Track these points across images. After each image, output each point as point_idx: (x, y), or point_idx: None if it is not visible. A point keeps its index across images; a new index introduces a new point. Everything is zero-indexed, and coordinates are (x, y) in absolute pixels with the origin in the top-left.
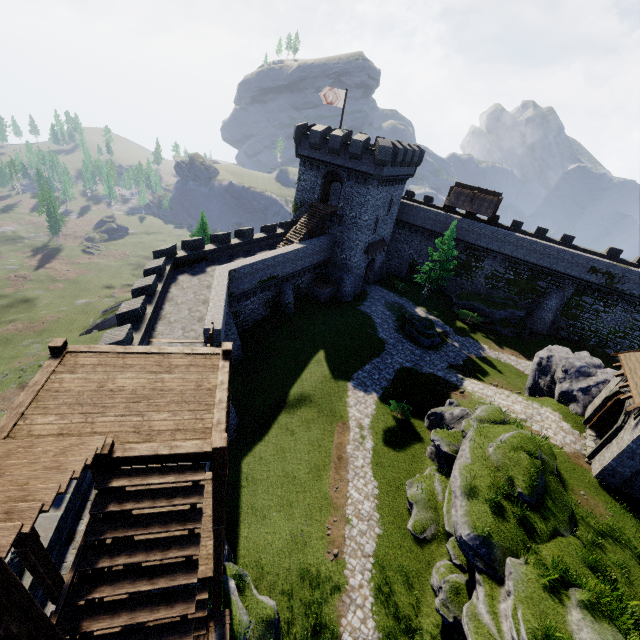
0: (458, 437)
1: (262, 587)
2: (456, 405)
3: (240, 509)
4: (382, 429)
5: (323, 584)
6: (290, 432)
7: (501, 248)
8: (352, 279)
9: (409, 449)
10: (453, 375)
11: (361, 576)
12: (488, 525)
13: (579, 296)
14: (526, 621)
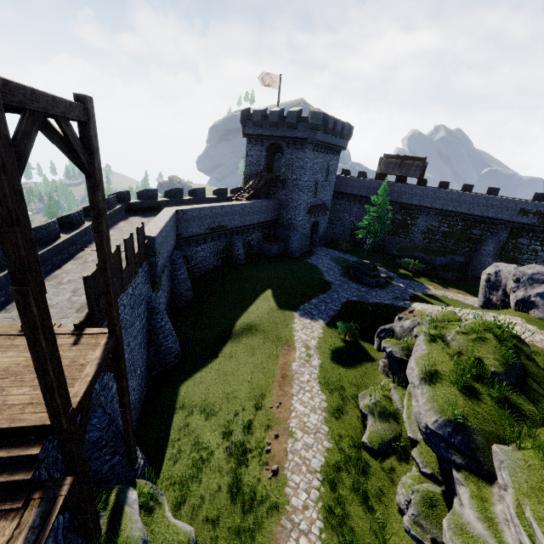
0: (411, 343)
1: (182, 513)
2: (406, 319)
3: (171, 430)
4: (330, 349)
5: (258, 507)
6: (234, 358)
7: (432, 203)
8: (298, 236)
9: (360, 366)
10: (400, 301)
11: (306, 495)
12: (460, 407)
13: (514, 239)
14: (541, 520)
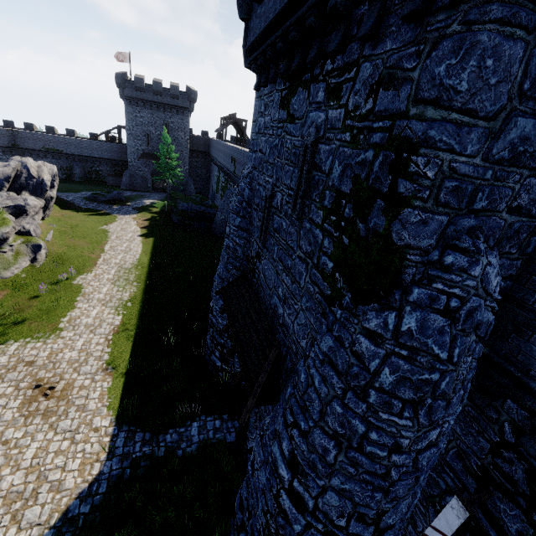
0: None
1: None
2: None
3: None
4: None
5: None
6: None
7: (220, 157)
8: (127, 173)
9: None
10: None
11: None
12: None
13: None
14: None
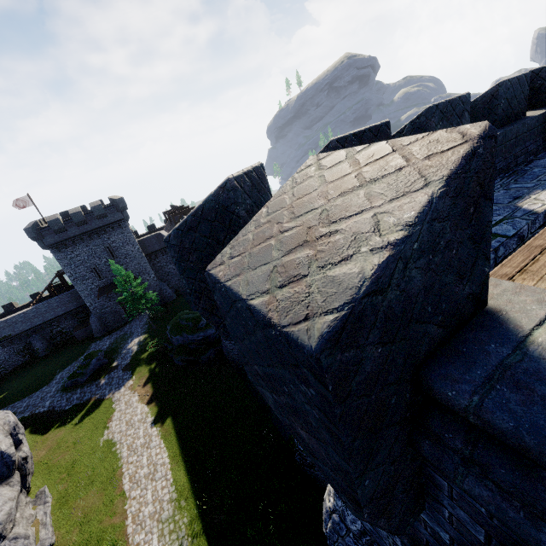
0: None
1: None
2: None
3: None
4: None
5: None
6: None
7: None
8: (93, 319)
9: None
10: None
11: None
12: None
13: None
14: None
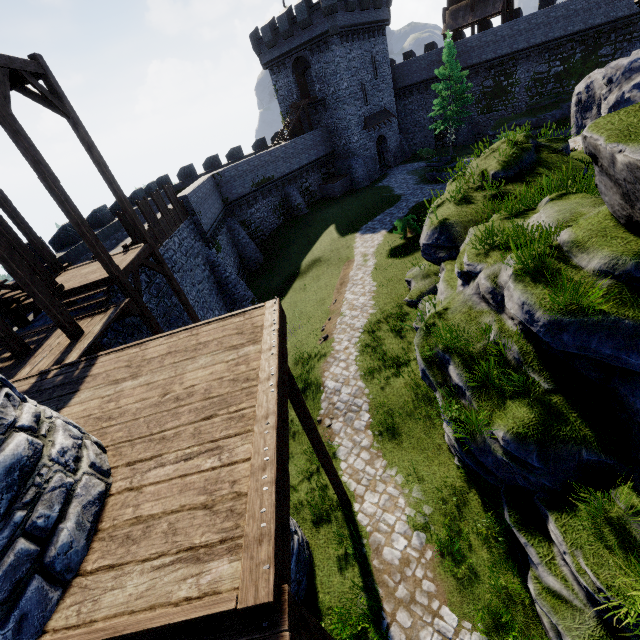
0: None
1: None
2: None
3: None
4: (388, 249)
5: (312, 360)
6: (302, 290)
7: (530, 40)
8: (360, 161)
9: (417, 252)
10: None
11: (348, 343)
12: (447, 215)
13: None
14: (470, 250)
